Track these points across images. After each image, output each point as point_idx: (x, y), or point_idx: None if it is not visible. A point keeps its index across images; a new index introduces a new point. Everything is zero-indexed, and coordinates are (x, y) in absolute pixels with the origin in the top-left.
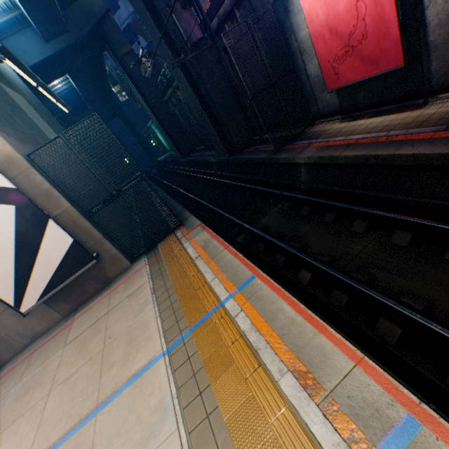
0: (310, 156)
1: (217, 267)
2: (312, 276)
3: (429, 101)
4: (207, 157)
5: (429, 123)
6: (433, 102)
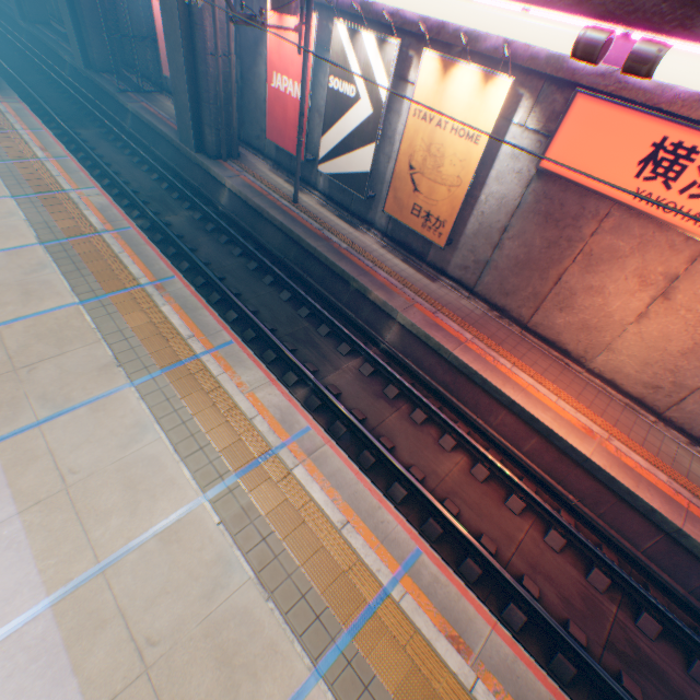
0: (134, 108)
1: (23, 122)
2: (87, 158)
3: None
4: (63, 51)
5: None
6: None
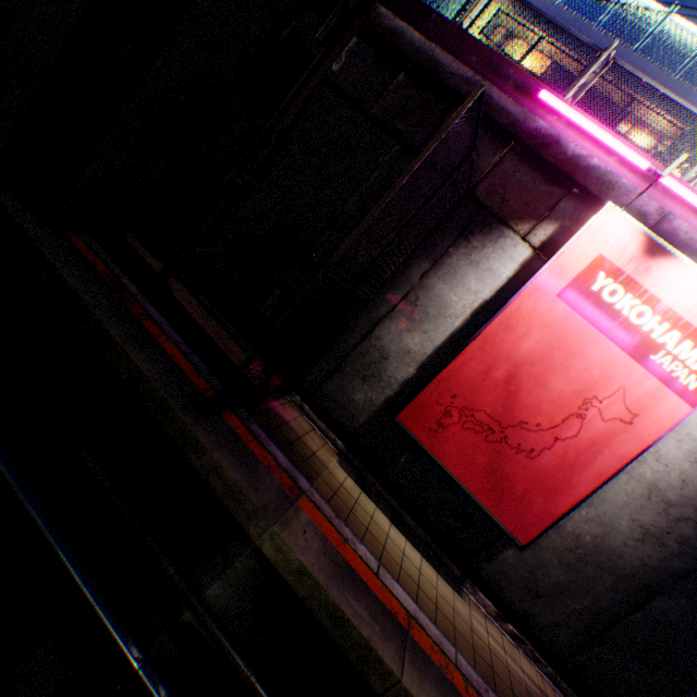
0: (318, 576)
1: None
2: None
3: (466, 584)
4: None
5: (504, 686)
6: (468, 589)
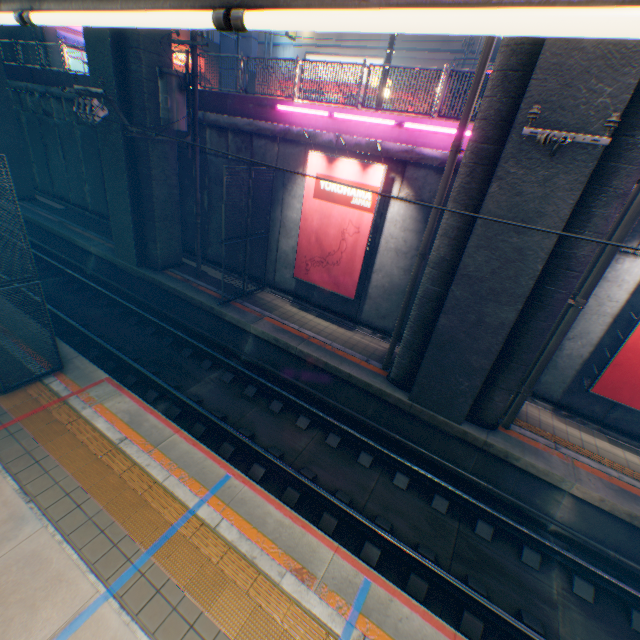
0: (267, 332)
1: (170, 459)
2: (266, 472)
3: (357, 327)
4: (81, 238)
5: (358, 348)
6: (359, 329)
